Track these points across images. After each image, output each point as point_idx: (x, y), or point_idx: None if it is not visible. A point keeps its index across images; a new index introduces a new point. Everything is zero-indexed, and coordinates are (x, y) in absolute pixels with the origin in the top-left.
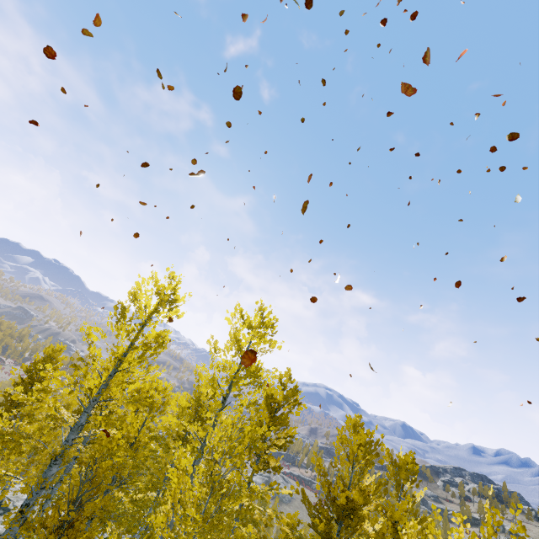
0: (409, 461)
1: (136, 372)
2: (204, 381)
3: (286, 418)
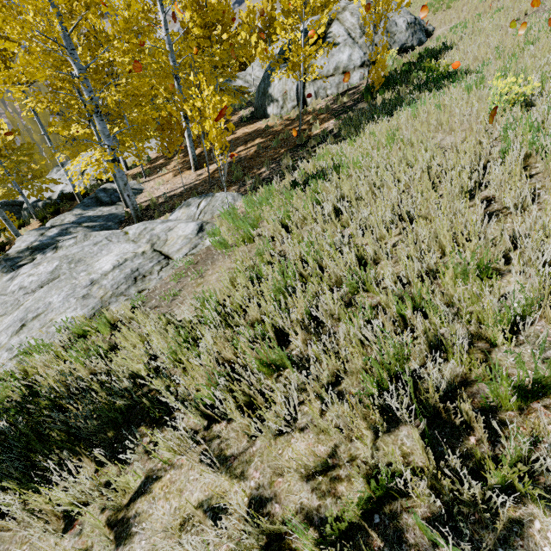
0: None
1: None
2: None
3: None
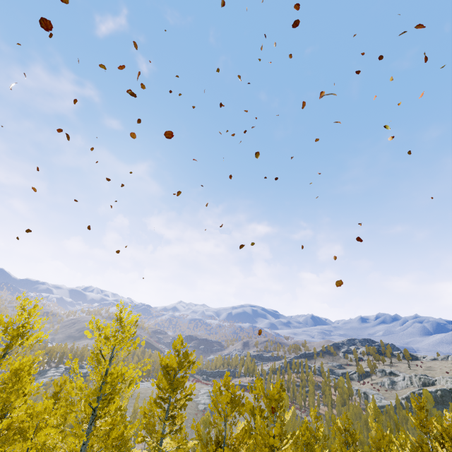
0: (276, 393)
1: (27, 388)
2: (61, 409)
3: (181, 381)
